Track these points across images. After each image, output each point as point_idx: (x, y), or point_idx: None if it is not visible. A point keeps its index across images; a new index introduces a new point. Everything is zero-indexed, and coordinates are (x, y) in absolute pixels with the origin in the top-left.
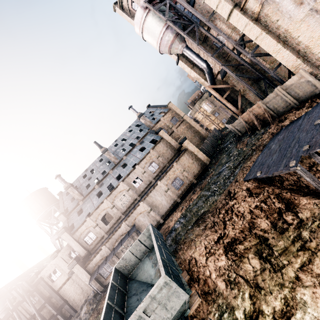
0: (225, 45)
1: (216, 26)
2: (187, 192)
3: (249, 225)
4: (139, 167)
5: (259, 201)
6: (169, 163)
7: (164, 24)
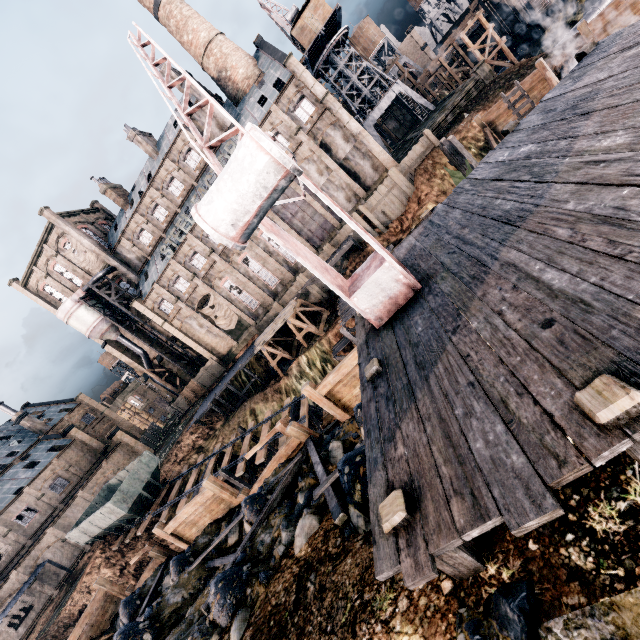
0: (160, 338)
1: (151, 324)
2: None
3: (192, 446)
4: (32, 489)
5: (197, 434)
6: (88, 474)
7: (99, 316)
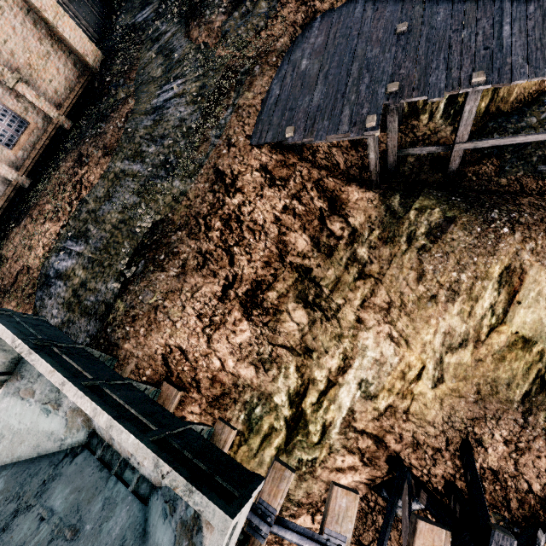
0: None
1: None
2: (47, 155)
3: (278, 248)
4: None
5: (289, 196)
6: None
7: None
